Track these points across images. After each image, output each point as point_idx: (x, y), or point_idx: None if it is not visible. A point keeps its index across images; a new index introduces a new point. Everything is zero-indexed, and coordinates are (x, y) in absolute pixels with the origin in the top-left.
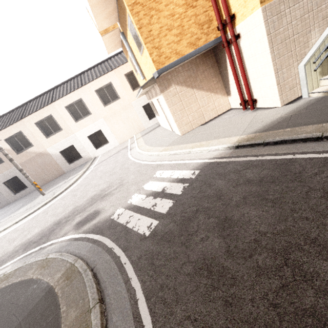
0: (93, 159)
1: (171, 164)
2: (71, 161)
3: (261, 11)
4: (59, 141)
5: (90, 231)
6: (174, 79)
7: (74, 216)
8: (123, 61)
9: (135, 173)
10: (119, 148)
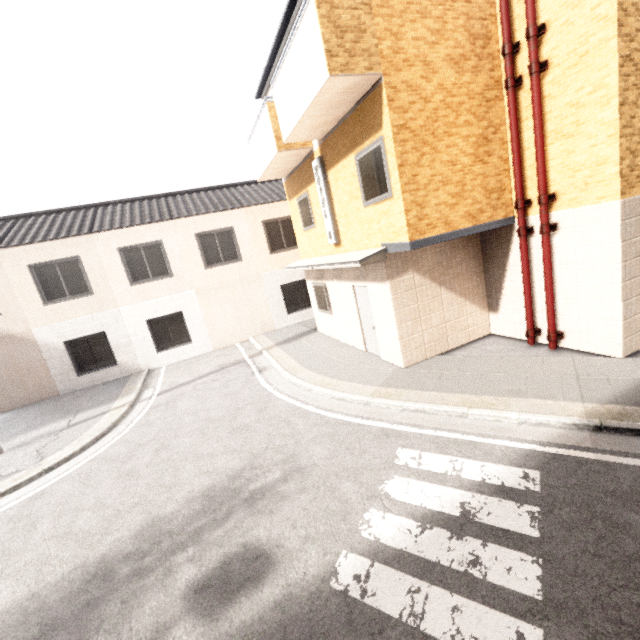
0: (145, 374)
1: (430, 436)
2: (85, 369)
3: (619, 205)
4: (75, 317)
5: (276, 632)
6: (414, 261)
7: (164, 556)
8: (264, 198)
9: (324, 441)
10: (218, 360)
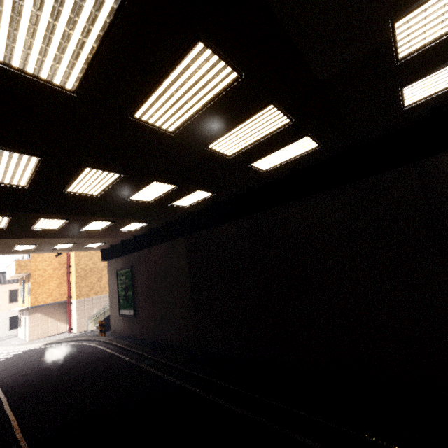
0: None
1: (13, 351)
2: None
3: (76, 301)
4: None
5: None
6: (40, 310)
7: None
8: (15, 280)
9: None
10: None
